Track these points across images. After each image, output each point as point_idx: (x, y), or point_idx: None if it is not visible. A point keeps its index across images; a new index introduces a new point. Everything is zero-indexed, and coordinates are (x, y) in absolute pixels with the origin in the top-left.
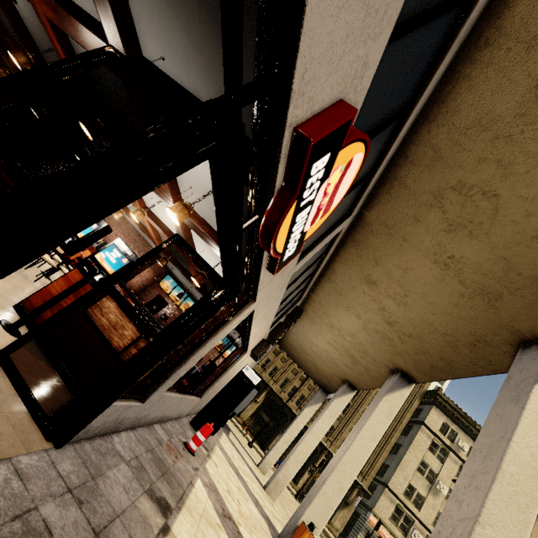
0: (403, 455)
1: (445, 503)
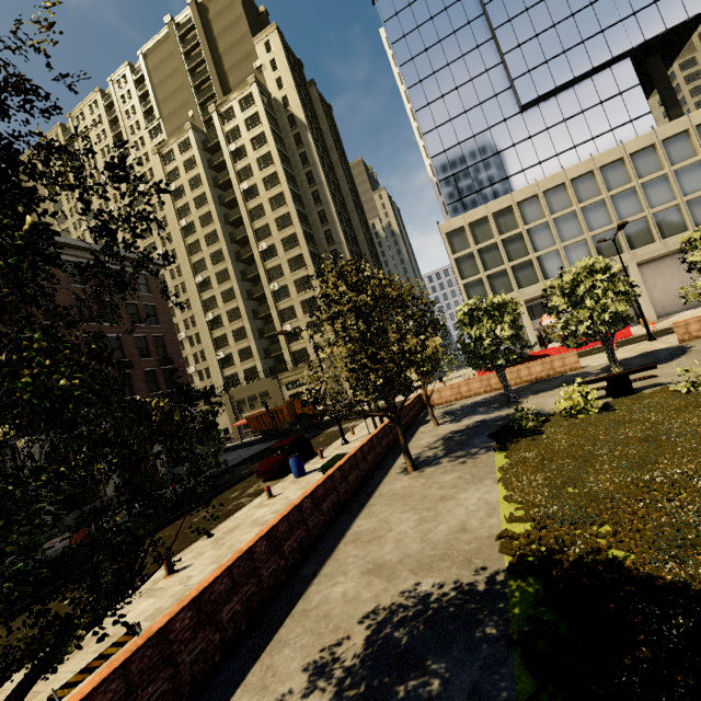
0: None
1: None
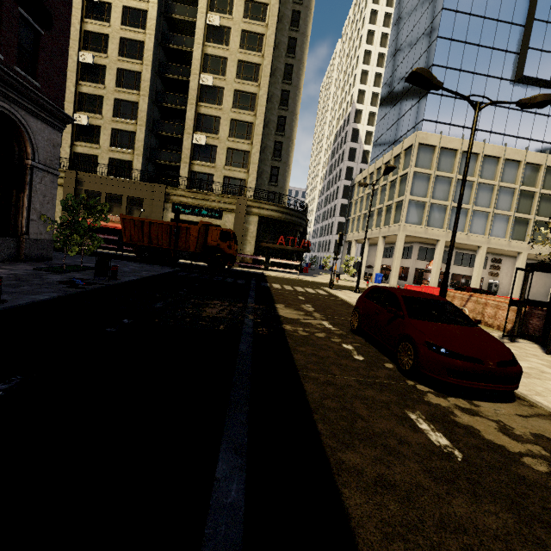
0: None
1: None
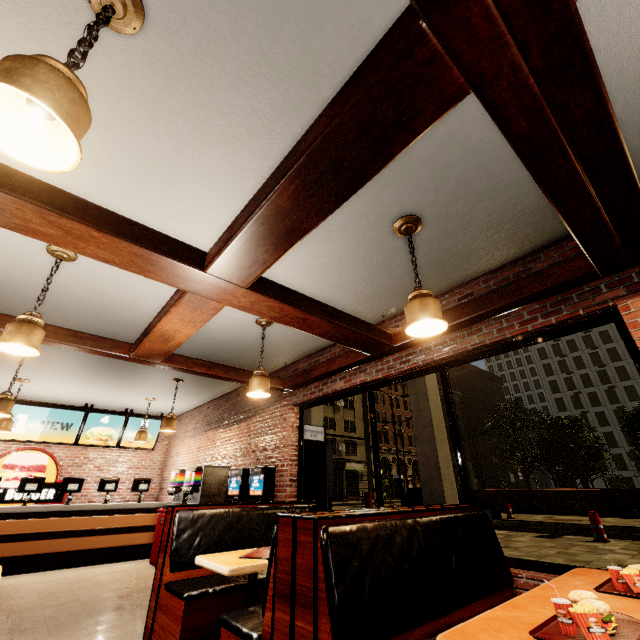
0: None
1: (324, 407)
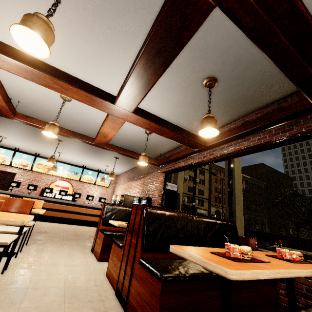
0: (171, 174)
1: (189, 182)
